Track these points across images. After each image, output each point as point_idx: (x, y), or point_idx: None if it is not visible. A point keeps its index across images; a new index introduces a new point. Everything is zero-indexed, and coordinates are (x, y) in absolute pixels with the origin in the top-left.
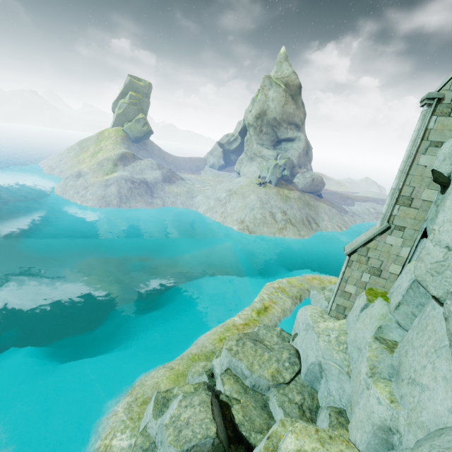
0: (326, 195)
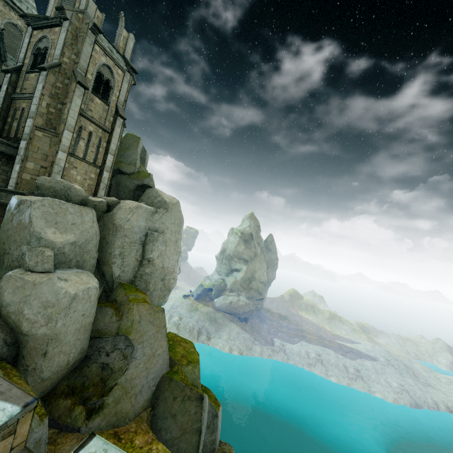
0: (281, 327)
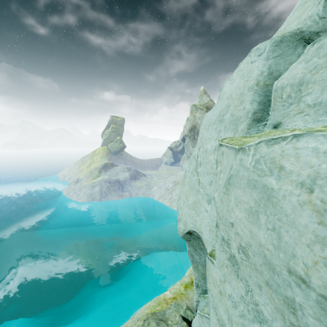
0: None
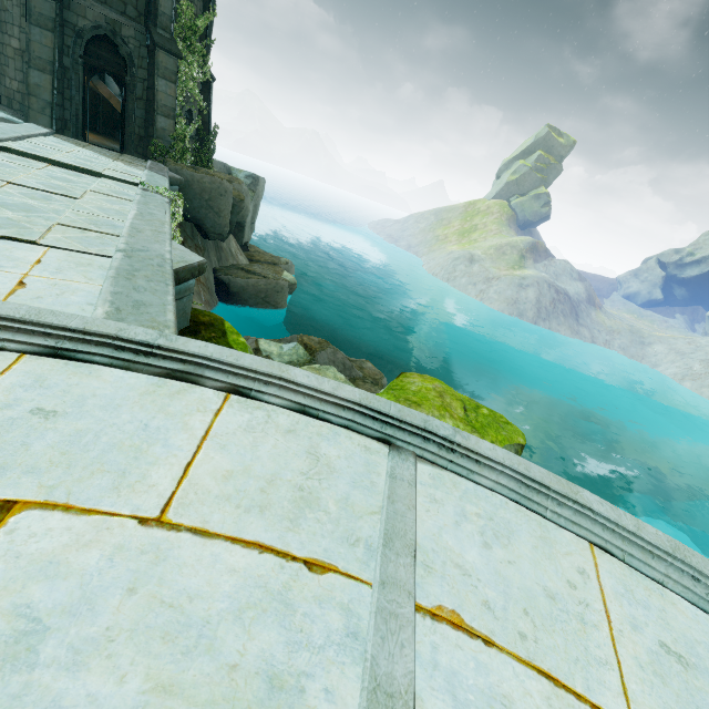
0: None
